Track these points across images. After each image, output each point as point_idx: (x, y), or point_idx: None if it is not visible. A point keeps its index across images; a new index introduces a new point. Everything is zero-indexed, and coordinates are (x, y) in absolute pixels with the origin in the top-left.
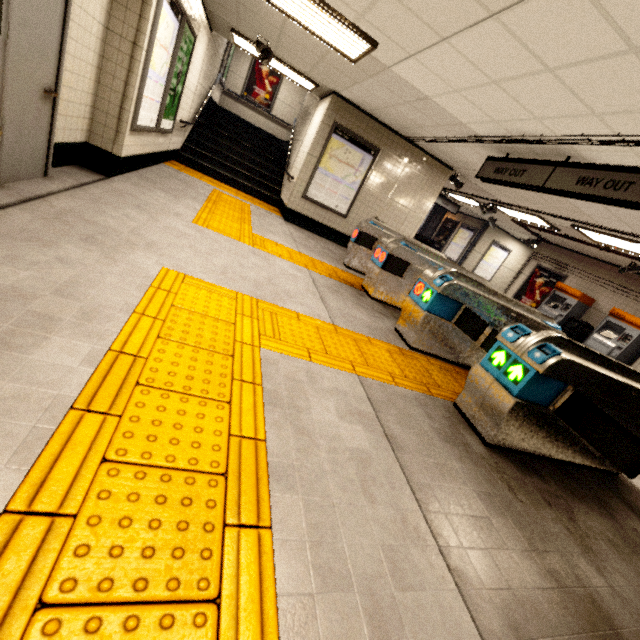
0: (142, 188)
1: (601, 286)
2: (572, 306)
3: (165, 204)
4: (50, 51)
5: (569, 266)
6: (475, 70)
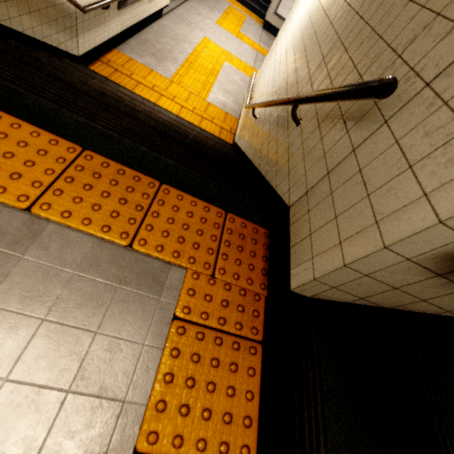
0: (199, 5)
1: None
2: None
3: (206, 14)
4: None
5: None
6: None
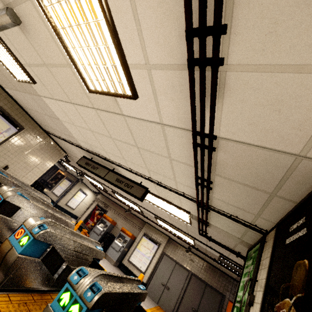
0: None
1: (119, 216)
2: (108, 226)
3: None
4: None
5: (109, 206)
6: (84, 122)
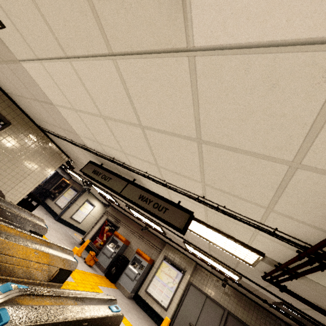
0: None
1: (133, 234)
2: (121, 246)
3: None
4: None
5: (121, 221)
6: (90, 100)
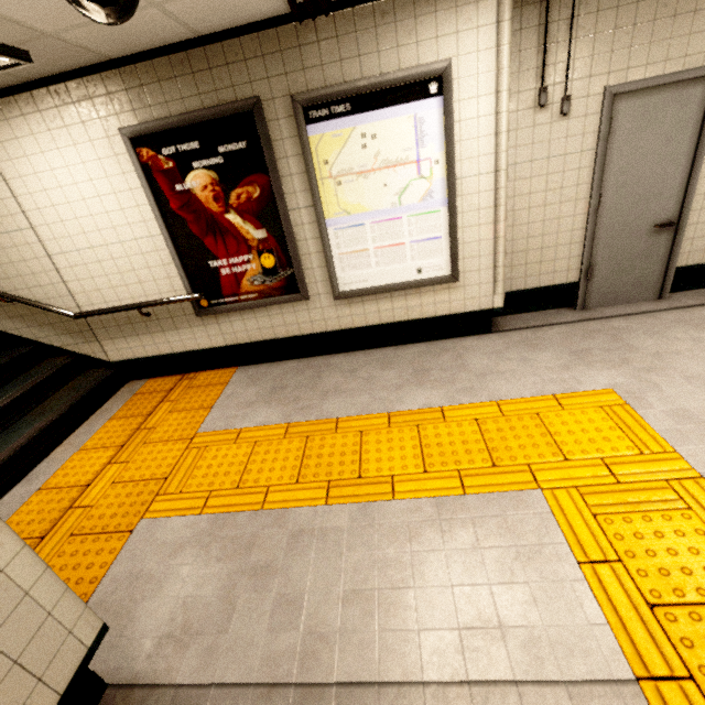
0: None
1: None
2: None
3: None
4: (669, 189)
5: None
6: None
